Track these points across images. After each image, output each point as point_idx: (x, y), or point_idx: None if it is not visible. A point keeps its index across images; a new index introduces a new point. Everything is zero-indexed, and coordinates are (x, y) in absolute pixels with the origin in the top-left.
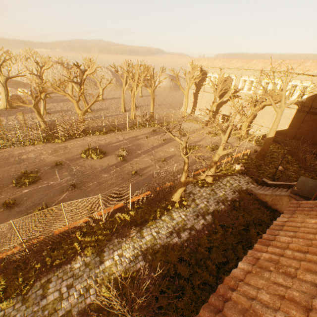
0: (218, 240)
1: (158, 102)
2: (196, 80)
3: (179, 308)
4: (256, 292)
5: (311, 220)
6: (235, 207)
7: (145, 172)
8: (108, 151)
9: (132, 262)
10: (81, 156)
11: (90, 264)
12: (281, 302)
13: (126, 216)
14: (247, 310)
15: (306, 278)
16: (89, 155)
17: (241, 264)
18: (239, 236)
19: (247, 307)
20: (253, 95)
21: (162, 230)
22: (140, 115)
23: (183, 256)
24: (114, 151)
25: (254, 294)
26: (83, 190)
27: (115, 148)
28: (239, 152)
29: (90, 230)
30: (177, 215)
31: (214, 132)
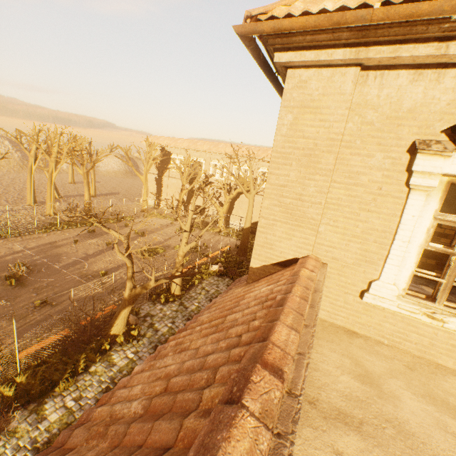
0: None
1: (104, 191)
2: (156, 161)
3: None
4: (130, 390)
5: (239, 289)
6: None
7: (65, 298)
8: None
9: None
10: None
11: None
12: (150, 385)
13: (4, 389)
14: (102, 421)
15: (197, 345)
16: None
17: (138, 366)
18: None
19: (106, 417)
20: (225, 181)
21: (89, 390)
22: (64, 208)
23: None
24: None
25: (126, 395)
26: None
27: (2, 266)
28: (218, 250)
29: None
30: (121, 356)
31: None
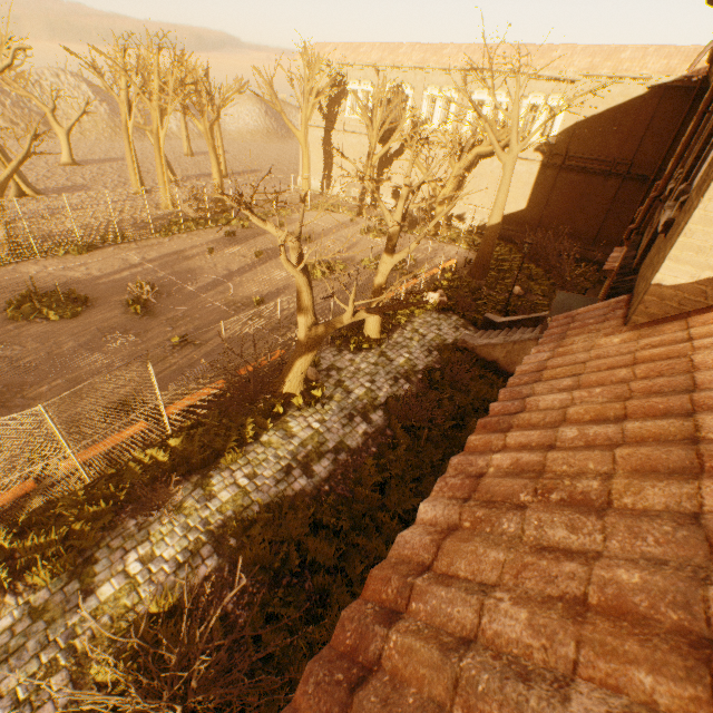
0: (401, 462)
1: (239, 167)
2: (322, 97)
3: (316, 644)
4: (476, 609)
5: (611, 338)
6: (434, 384)
7: (210, 336)
8: (98, 296)
9: (182, 567)
10: (7, 316)
11: (48, 608)
12: (578, 636)
13: (157, 453)
14: None
15: (649, 500)
16: (34, 311)
17: (428, 507)
18: (447, 441)
19: (444, 697)
20: (454, 131)
21: (265, 467)
22: (186, 196)
23: (320, 517)
24: (117, 294)
25: (469, 622)
26: (17, 410)
27: (120, 286)
28: (435, 268)
29: (44, 514)
30: (301, 424)
31: (379, 230)
